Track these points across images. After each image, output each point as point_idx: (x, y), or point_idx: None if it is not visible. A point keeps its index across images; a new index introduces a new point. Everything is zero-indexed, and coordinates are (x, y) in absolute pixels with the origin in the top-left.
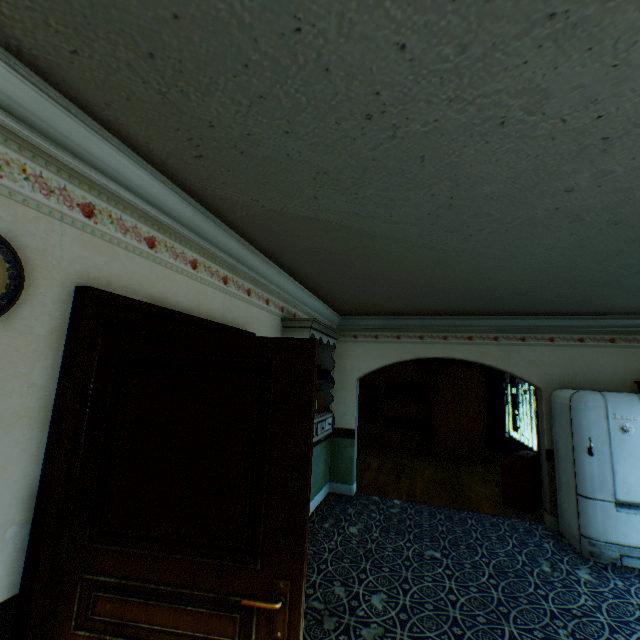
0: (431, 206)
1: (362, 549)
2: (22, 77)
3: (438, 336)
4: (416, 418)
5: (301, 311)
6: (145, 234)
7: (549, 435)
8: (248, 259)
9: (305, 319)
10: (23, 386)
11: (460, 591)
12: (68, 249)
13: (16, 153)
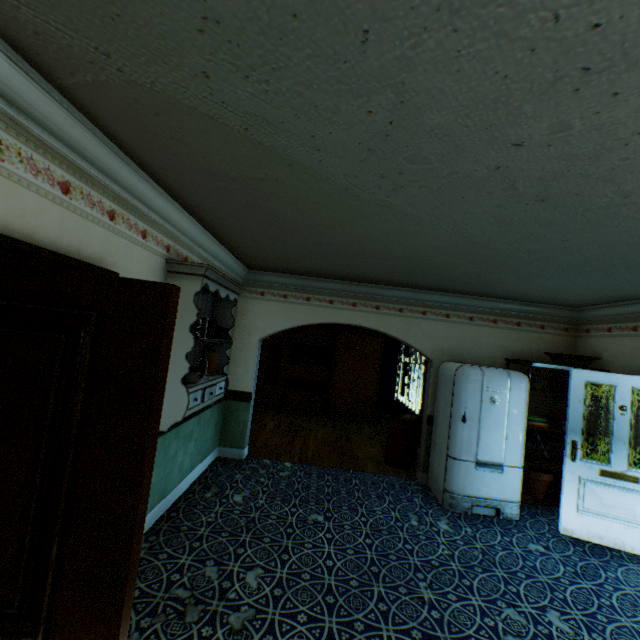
0: (365, 131)
1: (245, 519)
2: None
3: (348, 302)
4: (317, 380)
5: (197, 255)
6: None
7: (432, 403)
8: (111, 166)
9: (197, 265)
10: None
11: (338, 555)
12: None
13: None
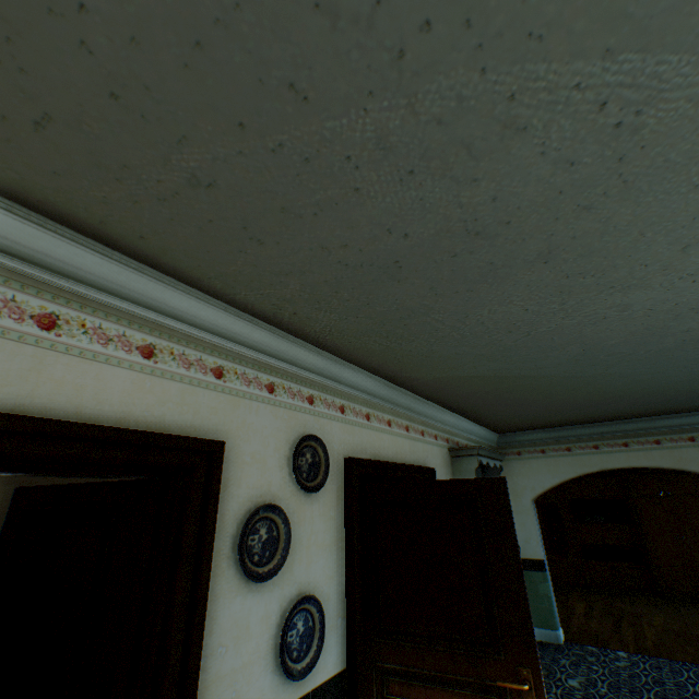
0: (567, 356)
1: None
2: (321, 356)
3: (616, 443)
4: (621, 545)
5: (461, 438)
6: (364, 412)
7: None
8: (418, 407)
9: (470, 447)
10: (333, 524)
11: None
12: (338, 436)
13: (317, 391)
